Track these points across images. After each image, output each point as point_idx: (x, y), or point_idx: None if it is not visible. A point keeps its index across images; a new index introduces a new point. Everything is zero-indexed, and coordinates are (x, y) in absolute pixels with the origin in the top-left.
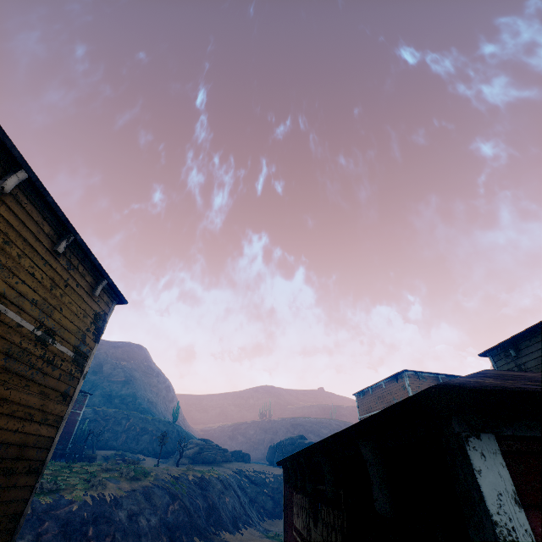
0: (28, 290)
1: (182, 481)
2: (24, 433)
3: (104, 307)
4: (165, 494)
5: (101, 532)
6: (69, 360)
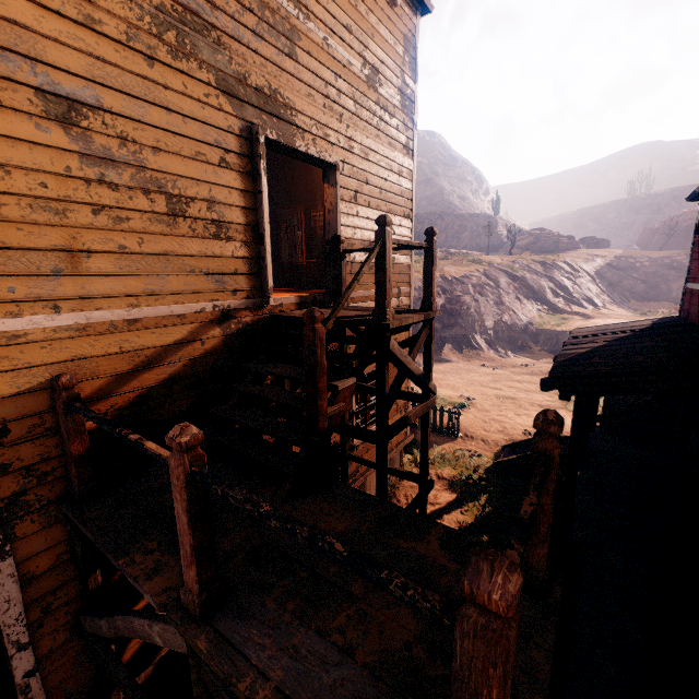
0: (339, 13)
1: (519, 266)
2: (390, 183)
3: (409, 26)
4: (503, 276)
5: (451, 300)
6: (398, 107)
